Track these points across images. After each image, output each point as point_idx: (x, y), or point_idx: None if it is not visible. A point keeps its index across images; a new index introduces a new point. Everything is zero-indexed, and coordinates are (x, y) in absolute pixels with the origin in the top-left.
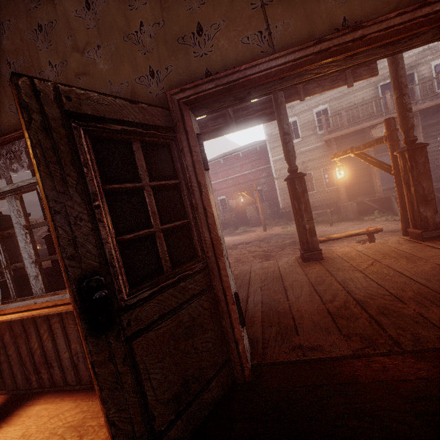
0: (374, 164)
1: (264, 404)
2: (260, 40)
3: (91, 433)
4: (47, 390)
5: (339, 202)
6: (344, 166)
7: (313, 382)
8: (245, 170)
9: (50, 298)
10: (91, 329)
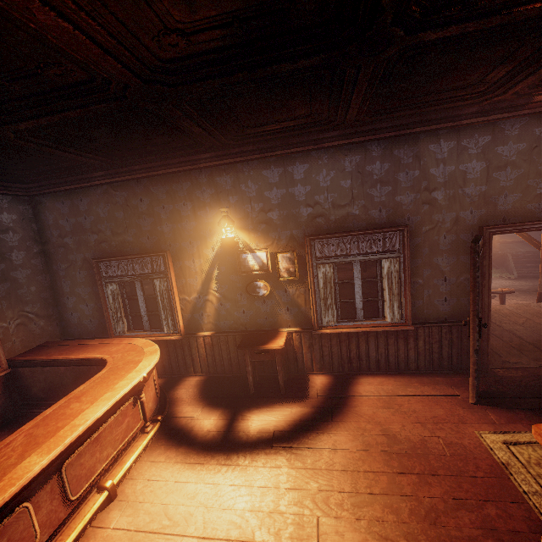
0: (524, 238)
1: (506, 381)
2: (538, 208)
3: (420, 387)
4: (354, 373)
5: None
6: None
7: (526, 375)
8: None
9: (373, 322)
10: (478, 337)
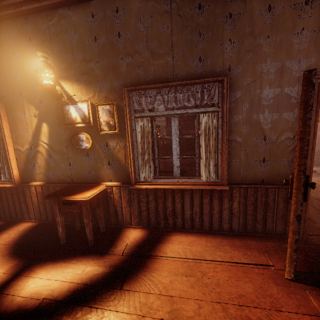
0: None
1: None
2: None
3: (230, 251)
4: (169, 229)
5: None
6: None
7: None
8: None
9: (188, 180)
10: (303, 200)
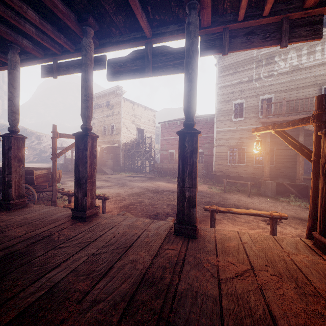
0: (293, 146)
1: None
2: None
3: None
4: None
5: (261, 178)
6: (275, 149)
7: None
8: None
9: None
10: None
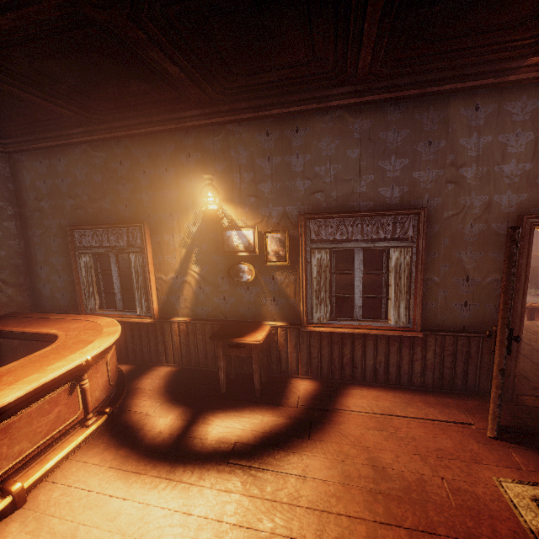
0: None
1: (536, 413)
2: None
3: (424, 408)
4: (346, 381)
5: None
6: None
7: None
8: None
9: (373, 324)
10: (507, 353)
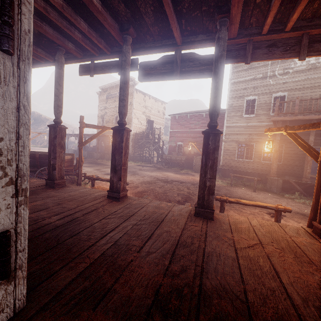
0: (303, 147)
1: None
2: None
3: None
4: None
5: (268, 175)
6: (284, 147)
7: None
8: (203, 128)
9: None
10: None
